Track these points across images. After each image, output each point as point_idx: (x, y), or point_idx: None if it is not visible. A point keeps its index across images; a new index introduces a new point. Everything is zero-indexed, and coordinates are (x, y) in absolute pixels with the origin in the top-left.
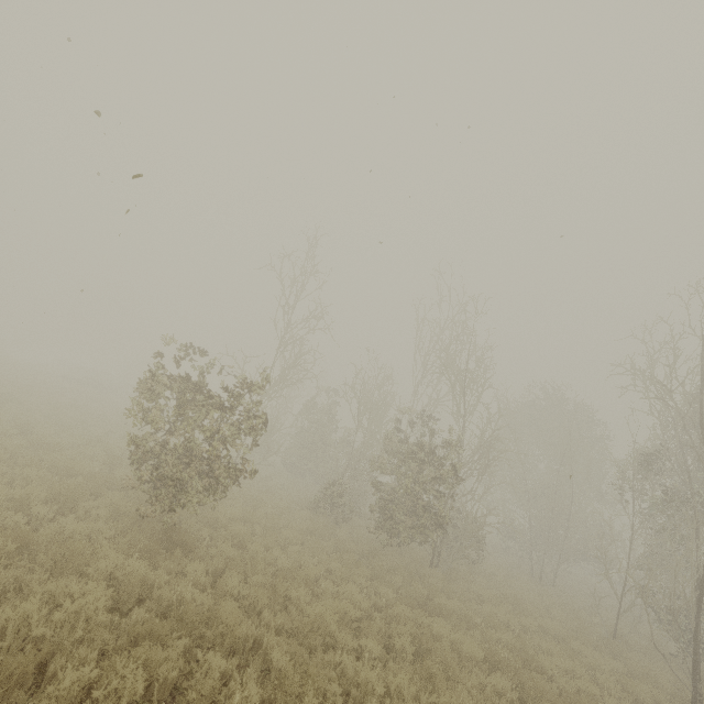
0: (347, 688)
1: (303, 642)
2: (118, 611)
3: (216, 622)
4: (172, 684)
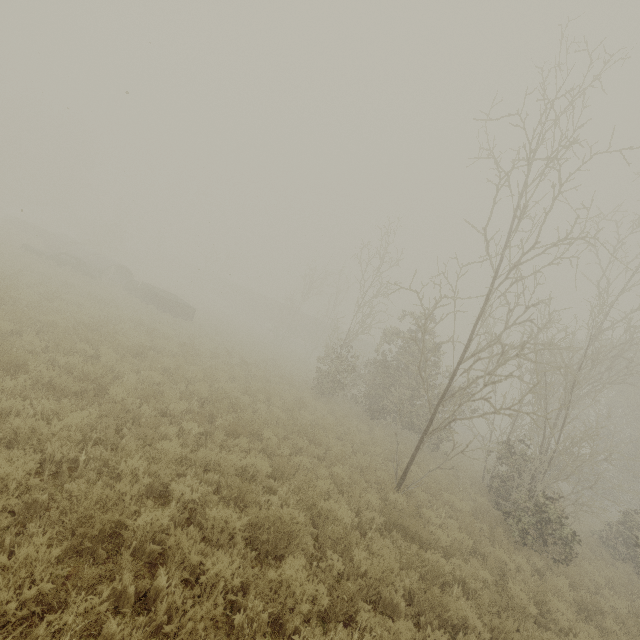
0: None
1: None
2: None
3: None
4: None
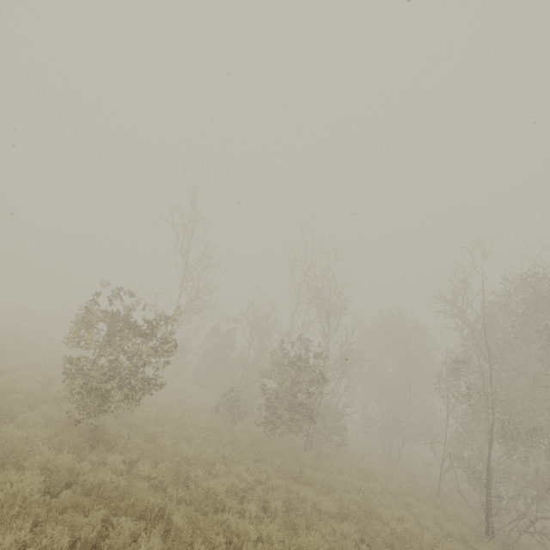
0: (230, 538)
1: (198, 509)
2: (49, 494)
3: (129, 497)
4: (91, 543)
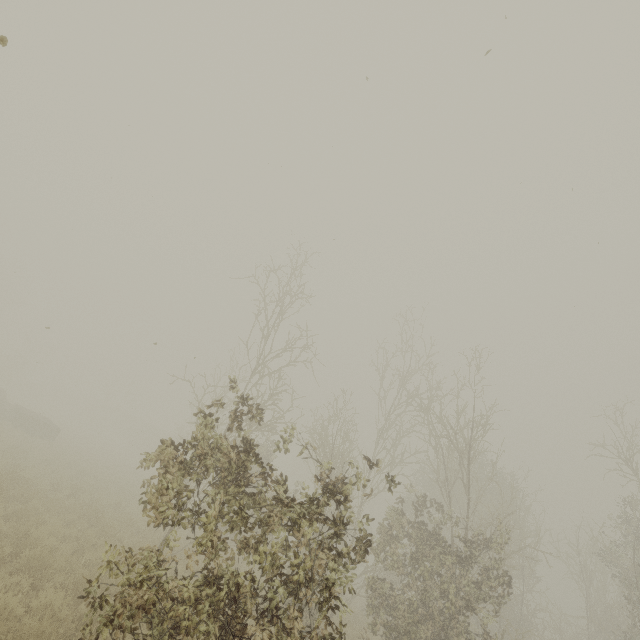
0: None
1: None
2: None
3: None
4: None
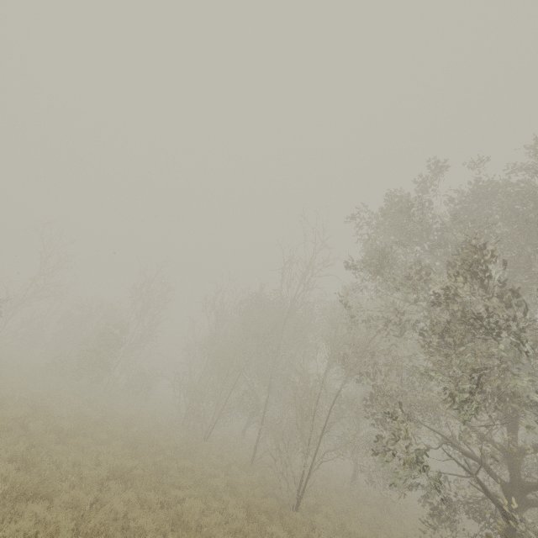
0: None
1: None
2: None
3: None
4: None
